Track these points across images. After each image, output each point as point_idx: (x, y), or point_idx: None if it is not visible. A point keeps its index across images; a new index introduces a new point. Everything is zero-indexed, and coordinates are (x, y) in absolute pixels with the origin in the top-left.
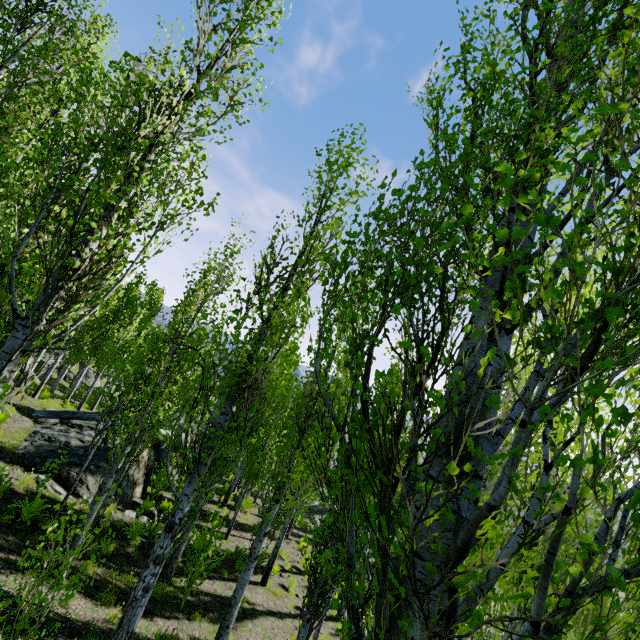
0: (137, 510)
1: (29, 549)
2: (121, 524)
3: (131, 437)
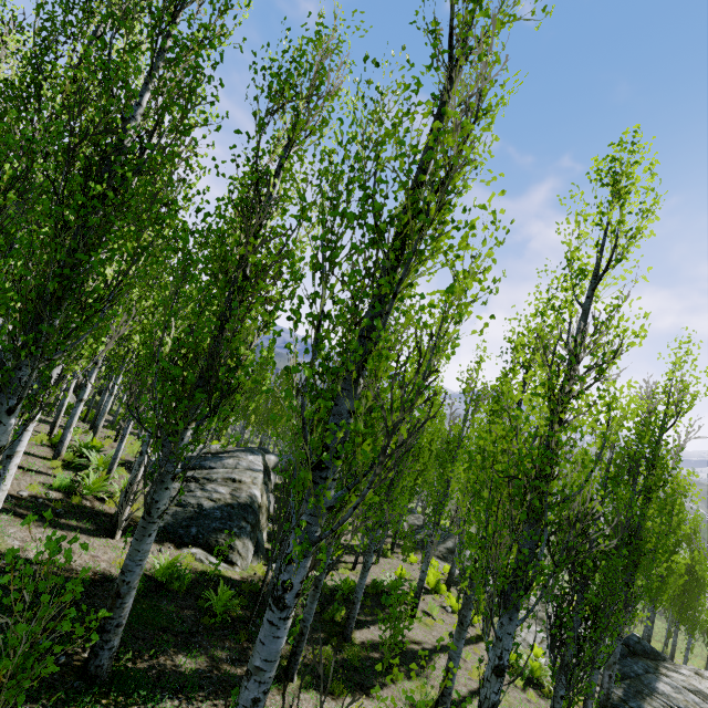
0: None
1: None
2: None
3: None
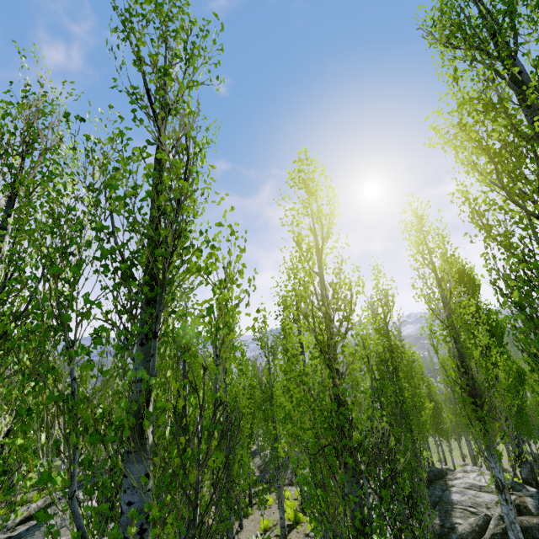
0: None
1: None
2: None
3: None
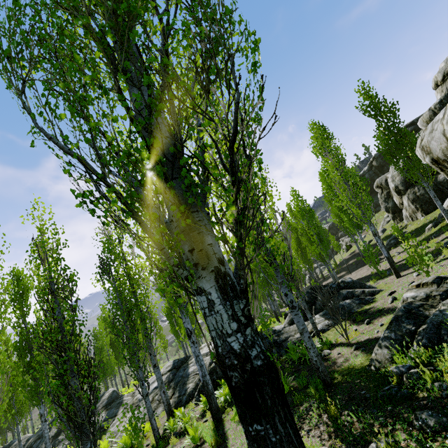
0: None
1: None
2: None
3: None
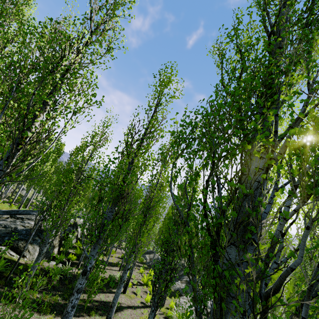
0: (56, 261)
1: (7, 292)
2: (48, 269)
3: (56, 224)
